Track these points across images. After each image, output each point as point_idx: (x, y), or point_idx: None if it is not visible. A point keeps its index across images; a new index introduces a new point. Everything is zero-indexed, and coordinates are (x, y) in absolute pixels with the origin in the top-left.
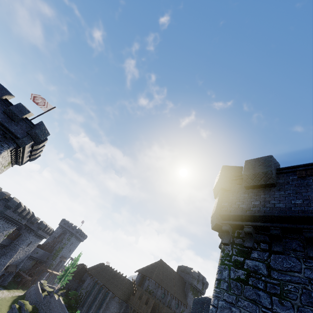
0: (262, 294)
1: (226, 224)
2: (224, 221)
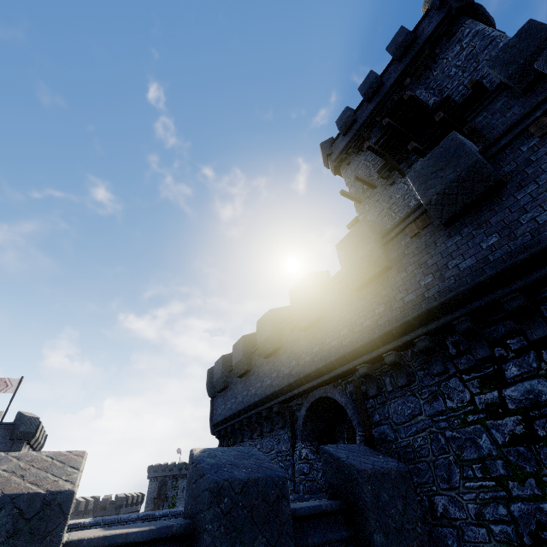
0: None
1: (216, 432)
2: (215, 430)
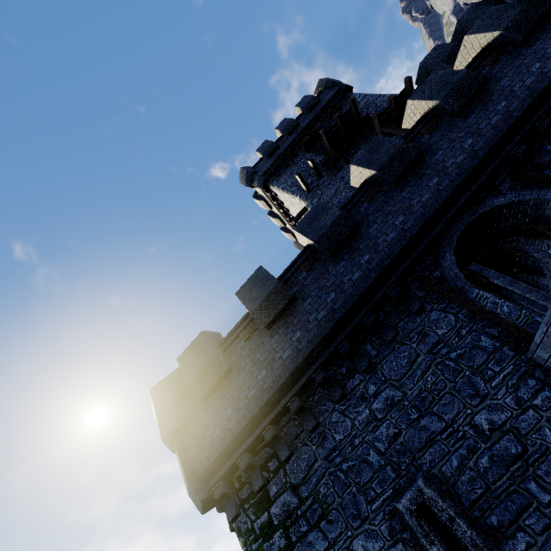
0: (312, 536)
1: (216, 484)
2: (211, 483)
